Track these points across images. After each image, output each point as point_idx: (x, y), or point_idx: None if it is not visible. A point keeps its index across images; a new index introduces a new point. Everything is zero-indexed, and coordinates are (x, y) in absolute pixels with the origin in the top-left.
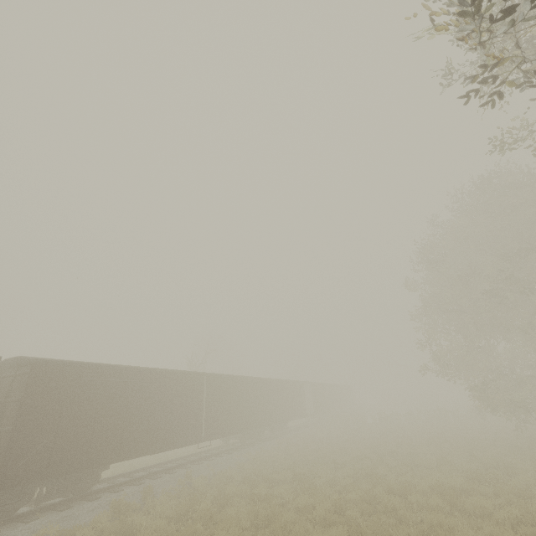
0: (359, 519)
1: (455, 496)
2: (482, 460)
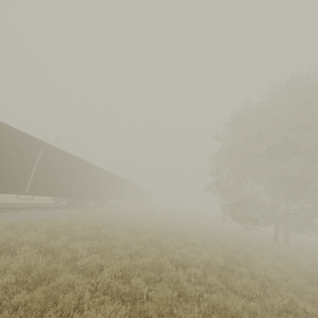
0: (144, 289)
1: (228, 276)
2: (230, 246)
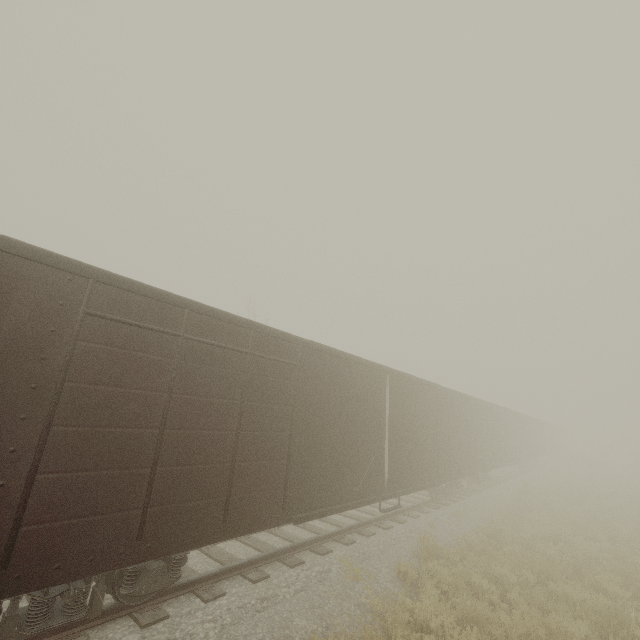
0: None
1: None
2: None
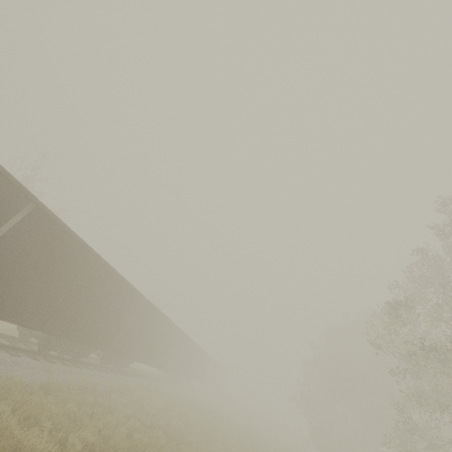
0: None
1: None
2: None
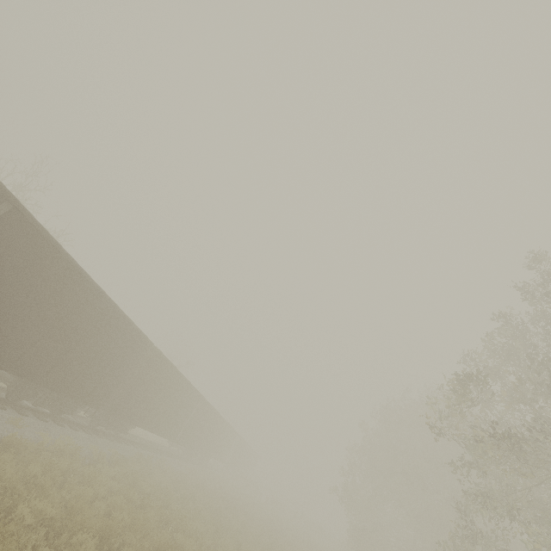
0: None
1: None
2: None
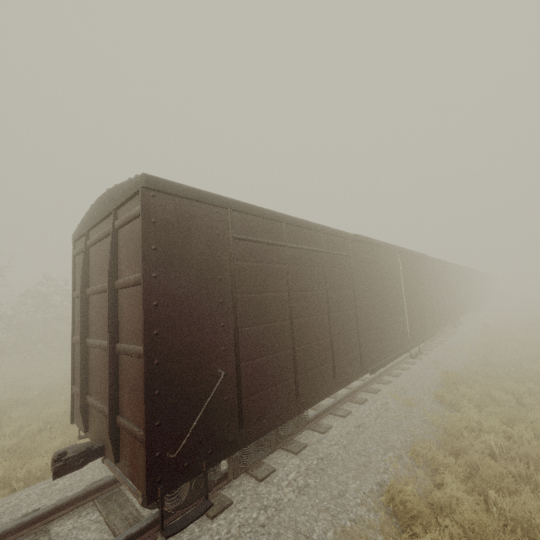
0: None
1: None
2: None
